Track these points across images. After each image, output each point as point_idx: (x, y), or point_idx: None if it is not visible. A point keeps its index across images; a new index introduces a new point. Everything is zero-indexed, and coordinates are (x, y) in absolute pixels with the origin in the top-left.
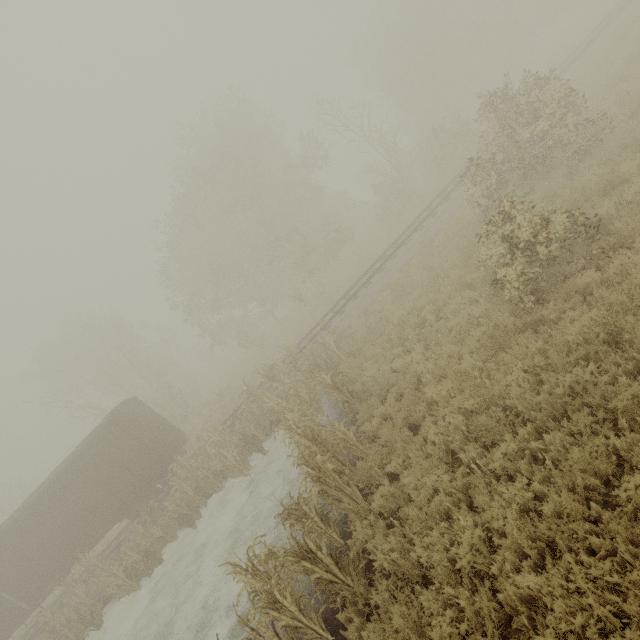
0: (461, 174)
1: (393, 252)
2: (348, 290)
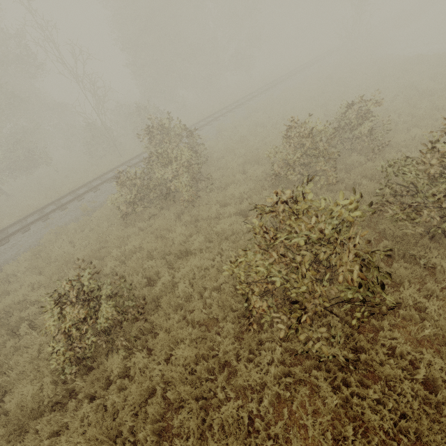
0: (147, 152)
1: (64, 204)
2: (8, 226)
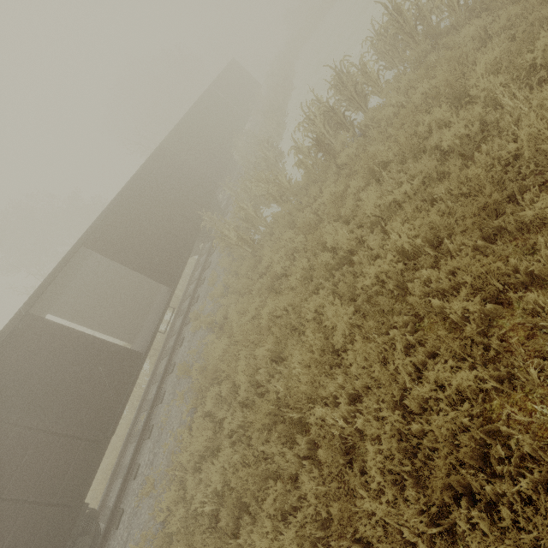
0: None
1: None
2: None
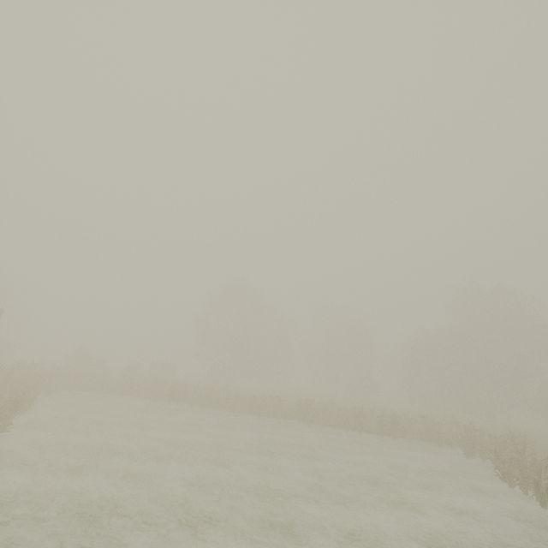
0: None
1: None
2: None
